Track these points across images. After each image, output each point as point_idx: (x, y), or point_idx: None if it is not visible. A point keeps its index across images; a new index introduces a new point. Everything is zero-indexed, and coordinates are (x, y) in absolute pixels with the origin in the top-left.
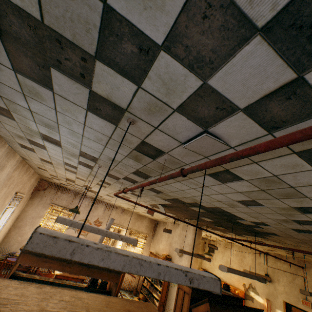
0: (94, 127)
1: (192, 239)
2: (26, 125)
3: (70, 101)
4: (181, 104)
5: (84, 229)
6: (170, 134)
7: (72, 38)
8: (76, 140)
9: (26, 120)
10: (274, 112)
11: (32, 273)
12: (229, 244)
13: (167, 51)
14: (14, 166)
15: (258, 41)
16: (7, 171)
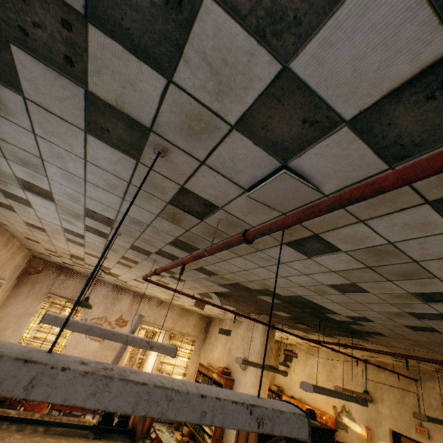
0: (101, 164)
1: (261, 343)
2: None
3: (56, 115)
4: (243, 115)
5: (89, 333)
6: (226, 173)
7: None
8: (76, 189)
9: None
10: (402, 126)
11: (14, 402)
12: (314, 349)
13: None
14: None
15: None
16: None
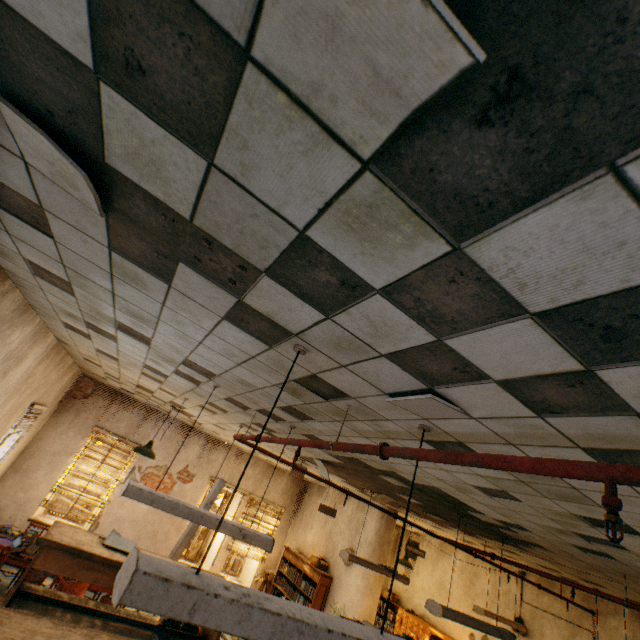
0: (227, 338)
1: (375, 530)
2: (93, 305)
3: (197, 302)
4: (395, 352)
5: (174, 512)
6: (367, 378)
7: (233, 246)
8: (184, 345)
9: (97, 300)
10: (548, 394)
11: (40, 573)
12: (449, 545)
13: (386, 295)
14: (40, 356)
15: (528, 323)
16: (26, 365)
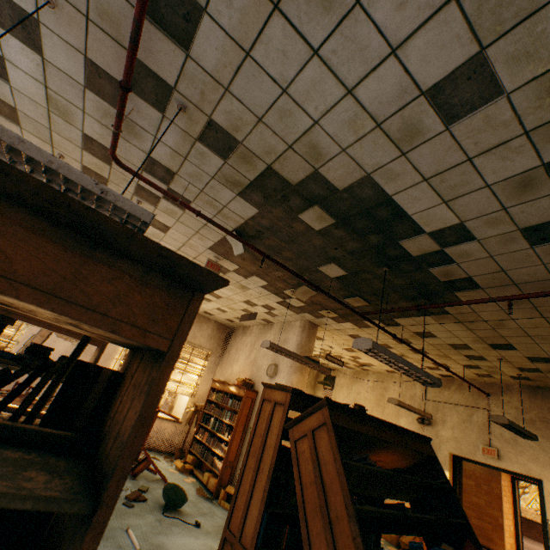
0: None
1: (297, 343)
2: None
3: None
4: None
5: None
6: None
7: None
8: None
9: None
10: None
11: None
12: (362, 372)
13: None
14: None
15: None
16: None
